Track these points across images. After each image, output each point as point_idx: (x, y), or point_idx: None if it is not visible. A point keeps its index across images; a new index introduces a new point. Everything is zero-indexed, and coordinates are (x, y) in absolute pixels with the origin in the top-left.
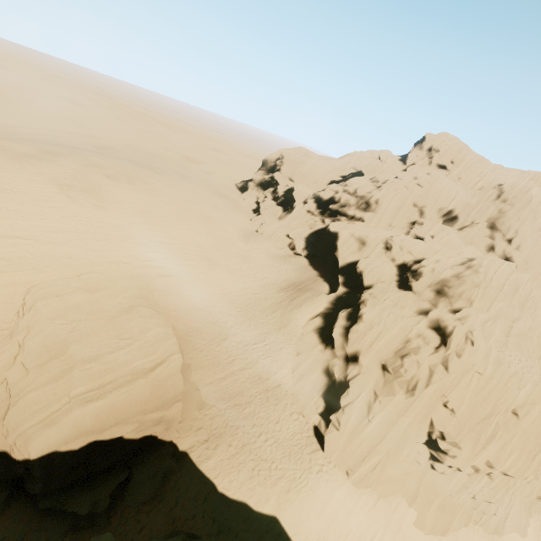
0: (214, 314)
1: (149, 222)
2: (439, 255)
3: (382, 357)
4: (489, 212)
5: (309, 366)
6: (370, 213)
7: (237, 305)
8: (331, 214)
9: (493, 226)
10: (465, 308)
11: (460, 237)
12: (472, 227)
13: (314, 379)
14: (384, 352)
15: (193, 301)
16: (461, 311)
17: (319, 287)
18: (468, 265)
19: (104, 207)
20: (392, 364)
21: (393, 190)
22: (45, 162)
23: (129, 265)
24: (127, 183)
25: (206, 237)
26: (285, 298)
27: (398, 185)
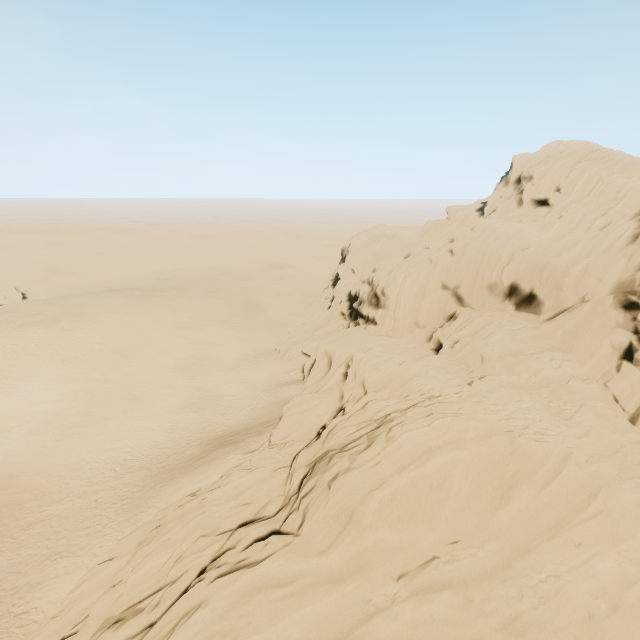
0: (66, 480)
1: (84, 365)
2: (372, 393)
3: (109, 611)
4: (615, 273)
5: (91, 587)
6: (381, 310)
7: (117, 466)
8: (356, 315)
9: (627, 303)
10: (289, 531)
11: (533, 335)
12: (572, 311)
13: (68, 616)
14: (121, 599)
15: (53, 462)
16: (258, 542)
17: (251, 440)
18: (380, 422)
19: (43, 356)
20: (93, 635)
21: (405, 270)
22: (36, 319)
23: (8, 420)
24: (111, 321)
25: (162, 370)
26: (191, 457)
27: (417, 259)
